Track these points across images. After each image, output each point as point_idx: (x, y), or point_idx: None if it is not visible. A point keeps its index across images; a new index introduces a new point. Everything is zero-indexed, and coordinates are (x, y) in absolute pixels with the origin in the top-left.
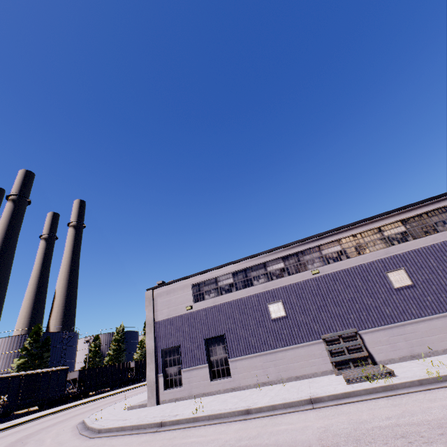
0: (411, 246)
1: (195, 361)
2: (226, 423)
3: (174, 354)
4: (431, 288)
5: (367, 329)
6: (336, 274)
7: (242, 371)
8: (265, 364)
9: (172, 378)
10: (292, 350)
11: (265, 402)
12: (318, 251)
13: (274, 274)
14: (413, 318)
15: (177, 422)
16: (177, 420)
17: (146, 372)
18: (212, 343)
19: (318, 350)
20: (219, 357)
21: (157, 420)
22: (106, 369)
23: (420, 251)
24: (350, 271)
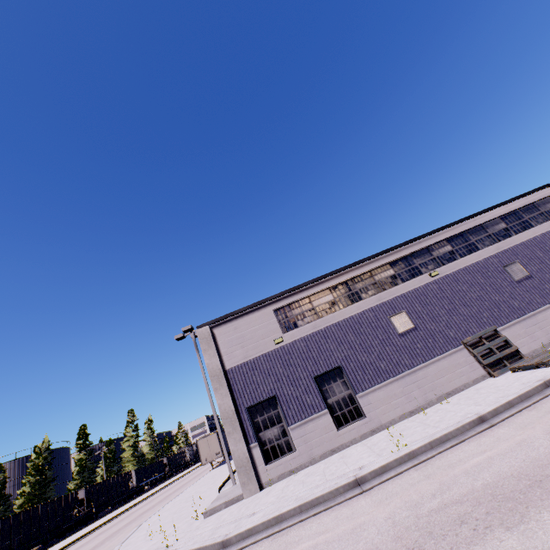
0: (517, 240)
1: (306, 410)
2: (472, 438)
3: (269, 410)
4: (546, 277)
5: (503, 325)
6: (455, 274)
7: (378, 406)
8: (405, 389)
9: (273, 444)
10: (433, 364)
11: (486, 406)
12: (429, 253)
13: (385, 283)
14: (541, 307)
15: (383, 469)
16: (383, 467)
17: (103, 502)
18: (325, 381)
19: (461, 357)
20: (340, 396)
21: (344, 481)
22: (37, 511)
23: (525, 244)
24: (469, 269)
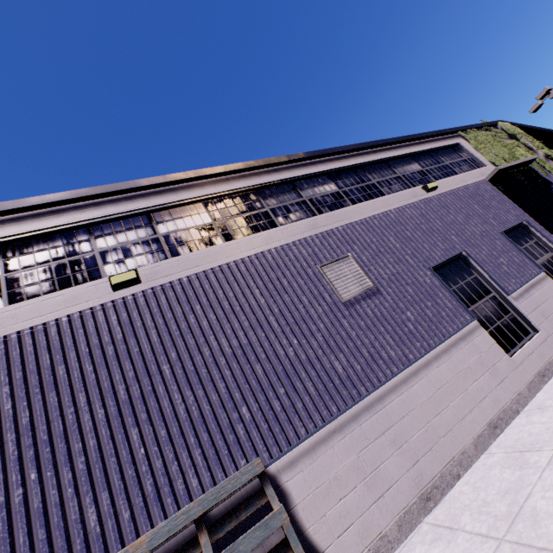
0: (355, 213)
1: None
2: None
3: None
4: (408, 292)
5: (295, 446)
6: (196, 280)
7: None
8: None
9: None
10: None
11: None
12: (147, 226)
13: None
14: (398, 372)
15: None
16: None
17: None
18: None
19: None
20: None
21: None
22: None
23: (370, 222)
24: (237, 270)
